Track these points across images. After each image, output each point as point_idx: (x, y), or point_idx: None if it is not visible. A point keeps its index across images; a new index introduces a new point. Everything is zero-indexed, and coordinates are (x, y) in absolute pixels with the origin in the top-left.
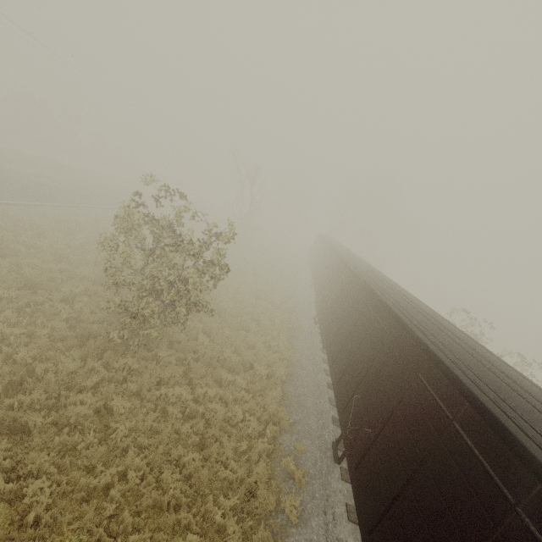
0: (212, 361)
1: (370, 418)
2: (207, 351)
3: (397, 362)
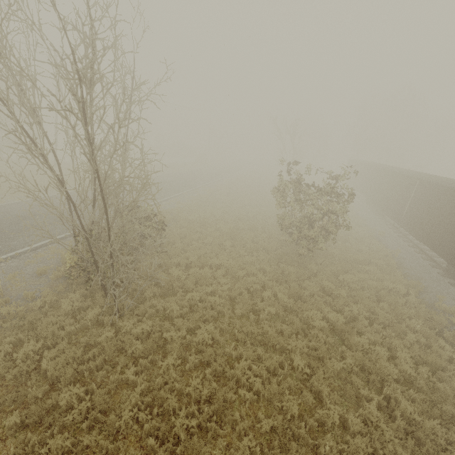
0: (345, 261)
1: None
2: (341, 256)
3: None
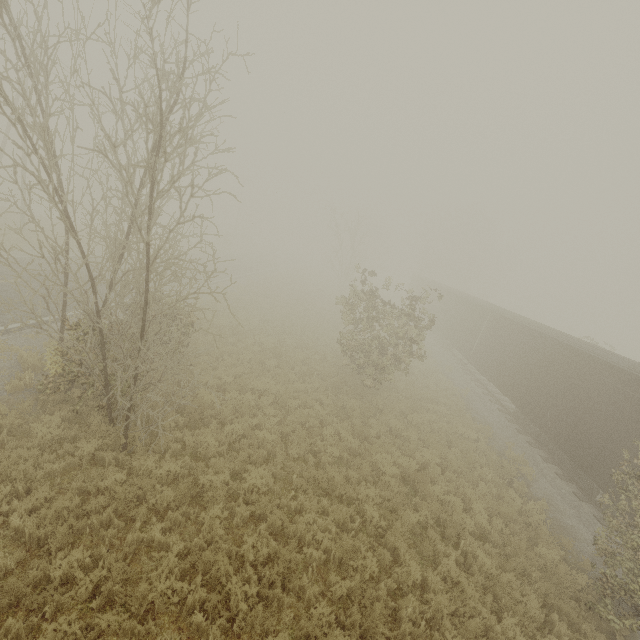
0: (412, 398)
1: (567, 413)
2: (408, 391)
3: (581, 375)
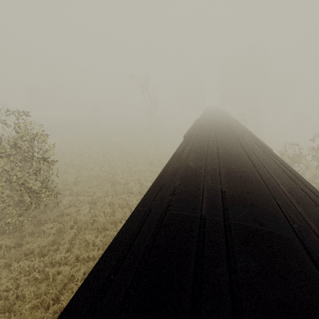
0: (88, 224)
1: None
2: (82, 218)
3: None
